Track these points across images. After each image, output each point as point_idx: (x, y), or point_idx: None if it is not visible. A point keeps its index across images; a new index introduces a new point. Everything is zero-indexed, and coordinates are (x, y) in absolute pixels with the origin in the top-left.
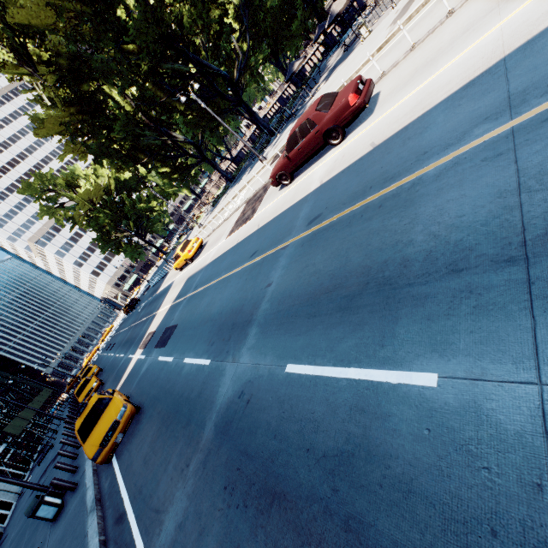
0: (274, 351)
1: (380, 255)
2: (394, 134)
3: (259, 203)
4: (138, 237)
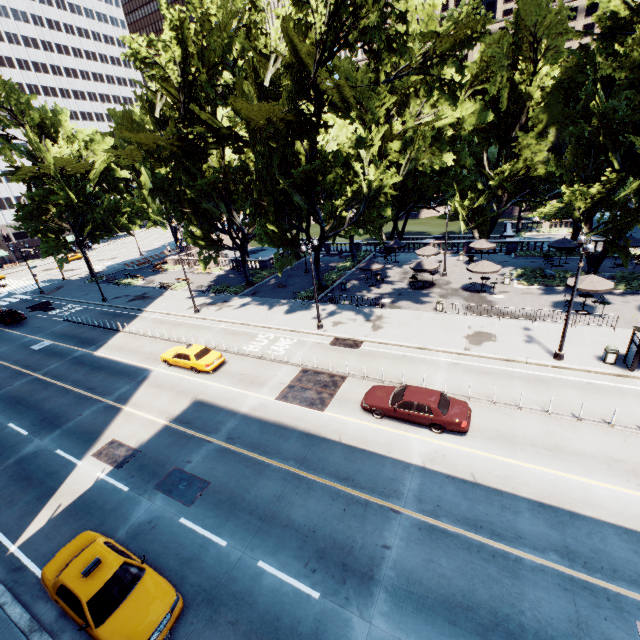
0: (418, 636)
1: (502, 606)
2: (492, 487)
3: (329, 396)
4: (77, 238)
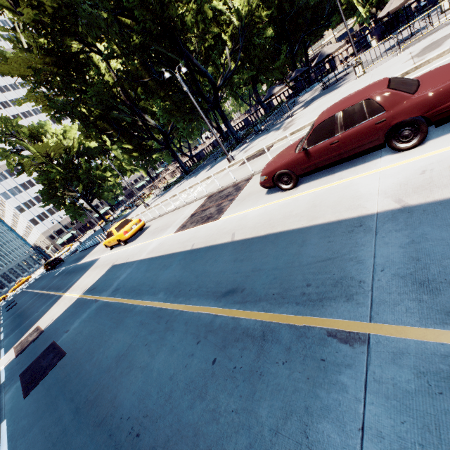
0: None
1: None
2: None
3: (228, 202)
4: (84, 200)
